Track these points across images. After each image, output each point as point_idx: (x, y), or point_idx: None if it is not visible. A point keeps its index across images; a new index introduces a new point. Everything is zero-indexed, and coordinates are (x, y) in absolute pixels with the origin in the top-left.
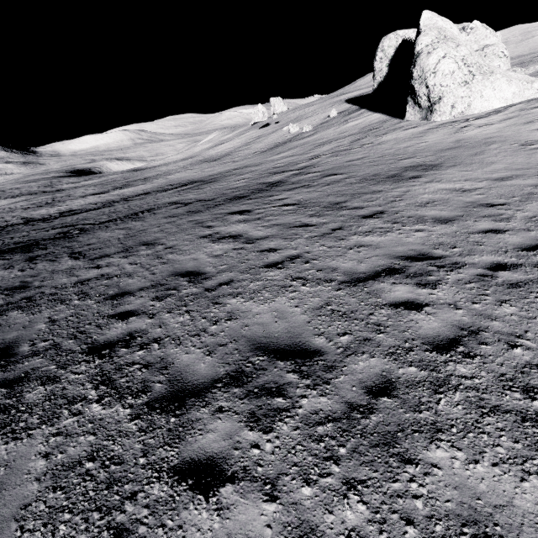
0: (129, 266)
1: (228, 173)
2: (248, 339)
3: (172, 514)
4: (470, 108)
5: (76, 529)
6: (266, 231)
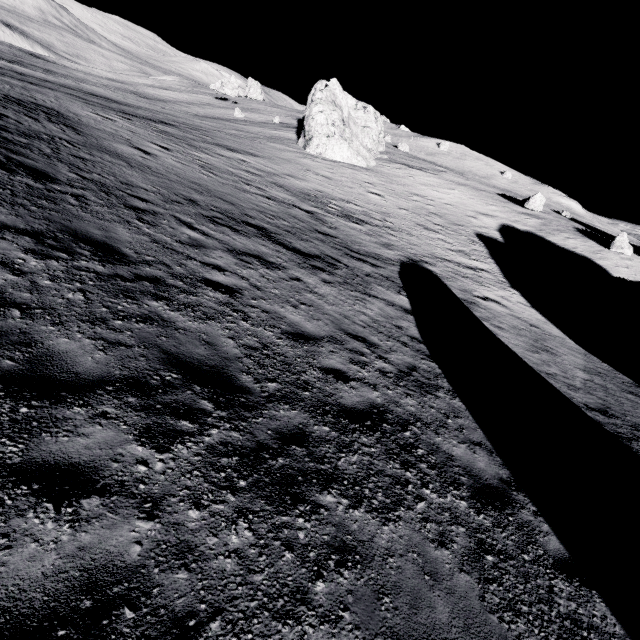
0: (29, 94)
1: (146, 109)
2: (85, 125)
3: (43, 120)
4: (325, 153)
5: (14, 110)
6: (128, 125)
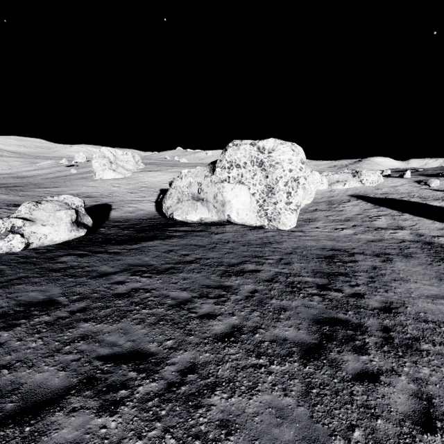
0: None
1: (14, 183)
2: None
3: None
4: (103, 177)
5: None
6: None
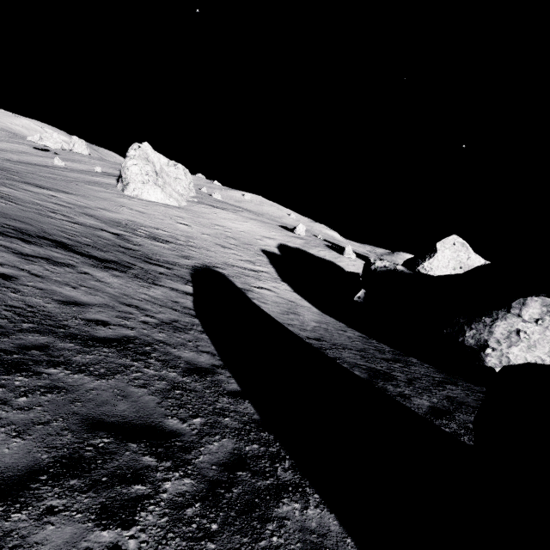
0: None
1: None
2: None
3: None
4: (142, 195)
5: None
6: None
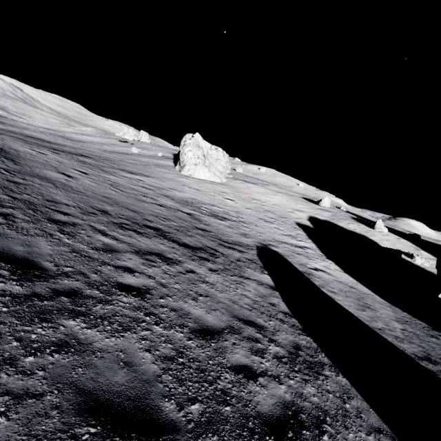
0: None
1: (70, 146)
2: (22, 158)
3: None
4: (194, 174)
5: None
6: (56, 157)
